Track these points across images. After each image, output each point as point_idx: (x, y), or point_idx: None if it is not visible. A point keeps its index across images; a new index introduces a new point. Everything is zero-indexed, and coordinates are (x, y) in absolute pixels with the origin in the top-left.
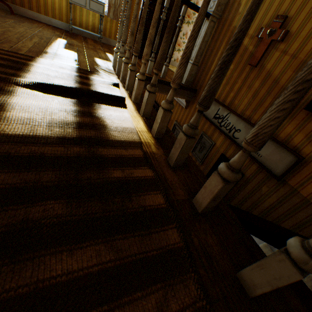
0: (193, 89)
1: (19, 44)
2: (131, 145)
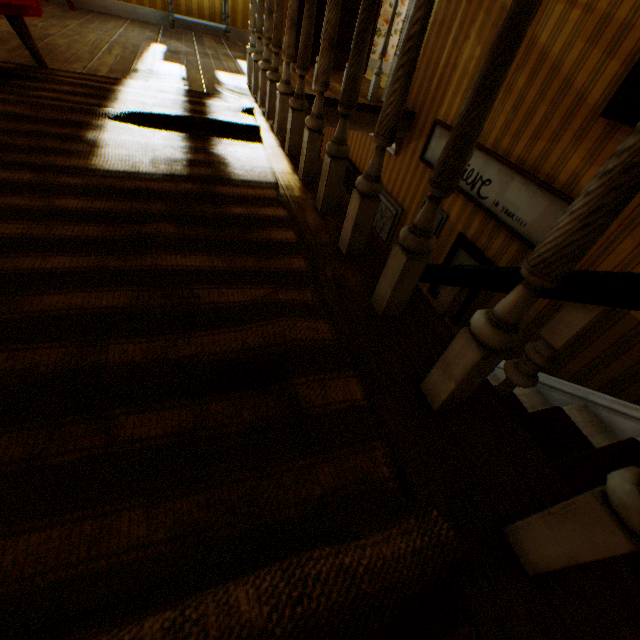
0: (407, 114)
1: (94, 62)
2: (262, 186)
